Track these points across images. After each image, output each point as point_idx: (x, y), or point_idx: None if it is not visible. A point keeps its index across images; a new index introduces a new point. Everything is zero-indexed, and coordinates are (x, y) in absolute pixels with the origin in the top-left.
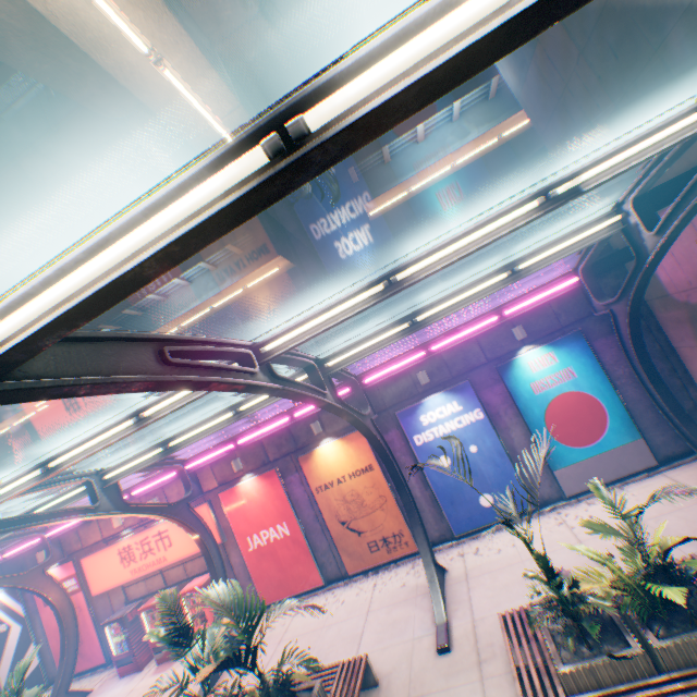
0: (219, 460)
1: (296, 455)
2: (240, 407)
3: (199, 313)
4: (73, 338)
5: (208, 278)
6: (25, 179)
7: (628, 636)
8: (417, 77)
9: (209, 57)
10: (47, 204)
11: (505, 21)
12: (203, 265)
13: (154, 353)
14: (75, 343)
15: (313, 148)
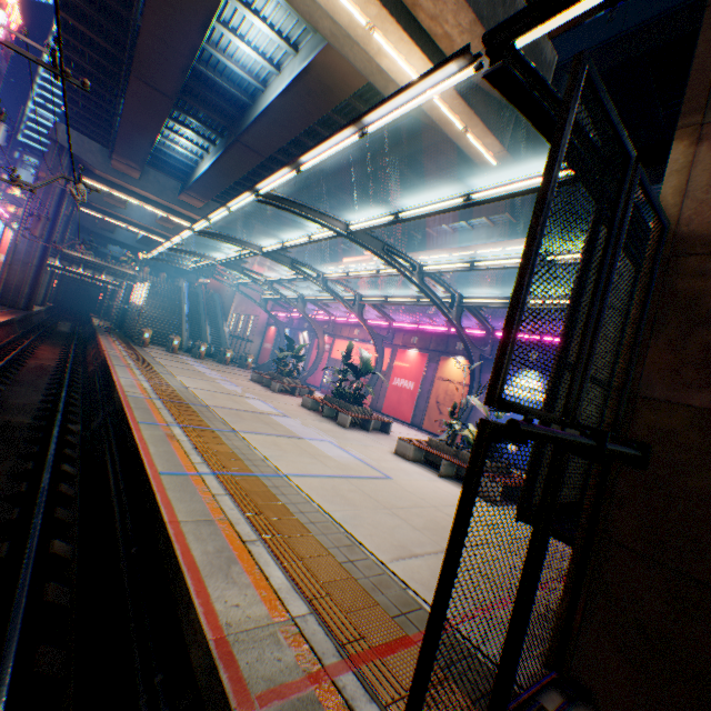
0: (409, 333)
1: (441, 355)
2: (419, 299)
3: (466, 252)
4: (366, 233)
5: (484, 231)
6: (413, 146)
7: (459, 448)
8: (411, 217)
9: (495, 128)
10: (417, 159)
11: (421, 215)
12: (484, 220)
13: (382, 247)
14: (366, 235)
15: (397, 221)
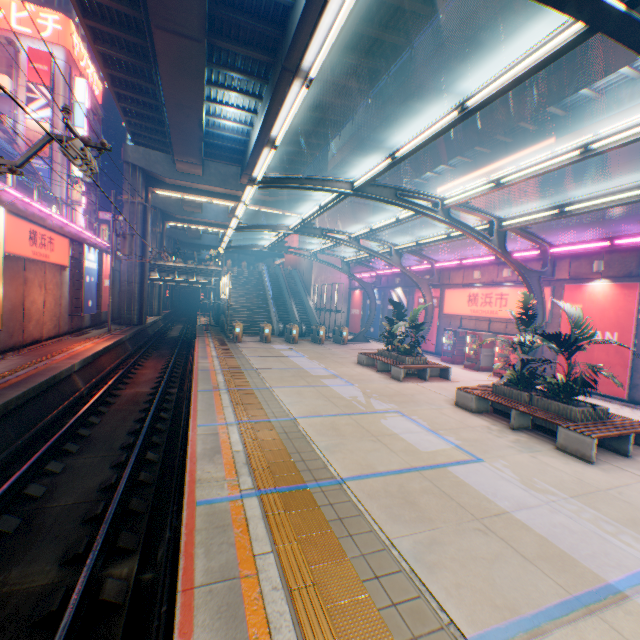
0: (579, 258)
1: None
2: None
3: (628, 117)
4: None
5: None
6: None
7: None
8: None
9: None
10: None
11: None
12: None
13: None
14: None
15: None
